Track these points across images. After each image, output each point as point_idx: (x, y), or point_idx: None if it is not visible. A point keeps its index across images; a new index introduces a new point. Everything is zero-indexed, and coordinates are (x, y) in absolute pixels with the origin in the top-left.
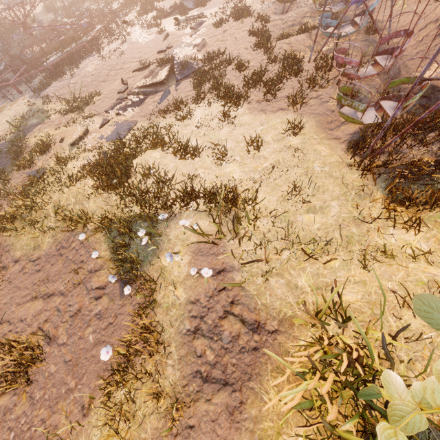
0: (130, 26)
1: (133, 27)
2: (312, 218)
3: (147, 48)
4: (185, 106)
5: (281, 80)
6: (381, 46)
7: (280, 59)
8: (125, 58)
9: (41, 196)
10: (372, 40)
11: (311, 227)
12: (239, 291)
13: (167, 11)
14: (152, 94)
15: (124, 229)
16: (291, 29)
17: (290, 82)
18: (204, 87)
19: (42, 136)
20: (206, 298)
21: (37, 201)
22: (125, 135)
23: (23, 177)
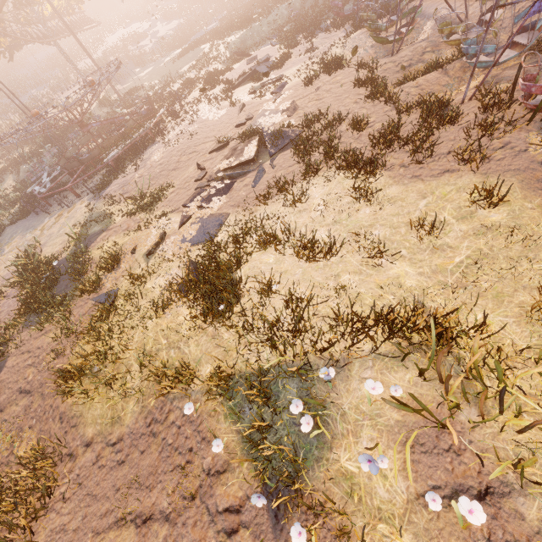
0: (196, 104)
1: (199, 105)
2: None
3: (221, 124)
4: (292, 186)
5: (431, 132)
6: None
7: (415, 106)
8: (197, 140)
9: (117, 337)
10: None
11: None
12: None
13: (236, 81)
14: (241, 176)
15: (261, 398)
16: (408, 71)
17: (444, 132)
18: (312, 158)
19: (108, 246)
20: None
21: (111, 343)
22: (215, 233)
23: (89, 304)
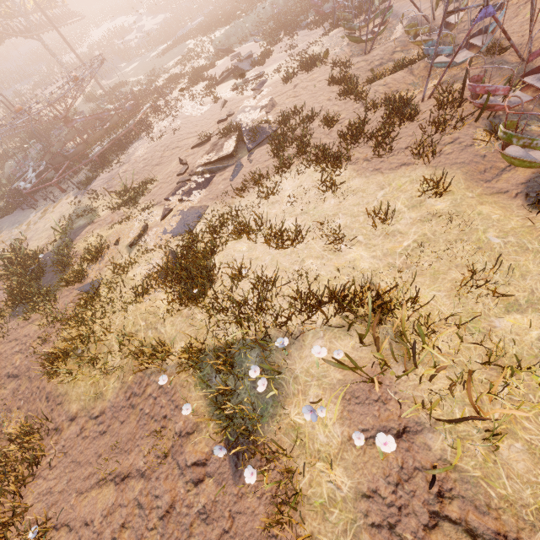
0: (180, 100)
1: (183, 101)
2: (520, 320)
3: (203, 120)
4: (266, 179)
5: (392, 129)
6: (522, 65)
7: (381, 104)
8: (180, 135)
9: (100, 322)
10: (502, 61)
11: (524, 337)
12: (447, 472)
13: (219, 77)
14: (220, 170)
15: (225, 366)
16: (379, 69)
17: (404, 128)
18: (286, 153)
19: (93, 239)
20: (390, 487)
21: (94, 327)
22: (195, 225)
23: (74, 294)
